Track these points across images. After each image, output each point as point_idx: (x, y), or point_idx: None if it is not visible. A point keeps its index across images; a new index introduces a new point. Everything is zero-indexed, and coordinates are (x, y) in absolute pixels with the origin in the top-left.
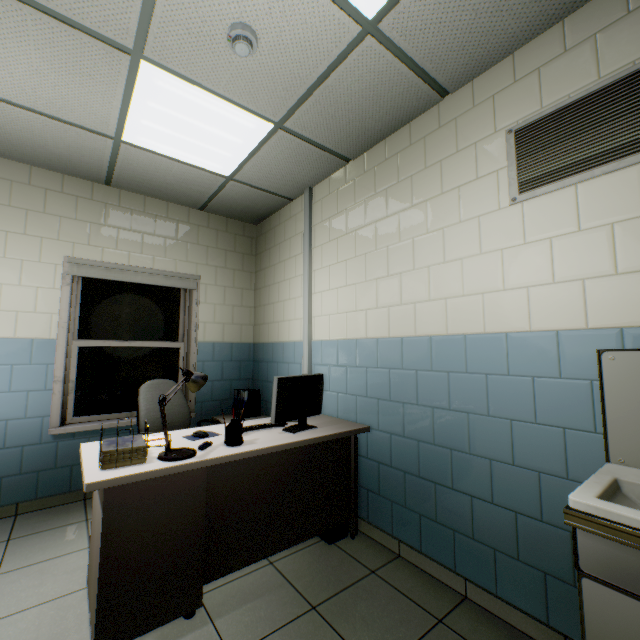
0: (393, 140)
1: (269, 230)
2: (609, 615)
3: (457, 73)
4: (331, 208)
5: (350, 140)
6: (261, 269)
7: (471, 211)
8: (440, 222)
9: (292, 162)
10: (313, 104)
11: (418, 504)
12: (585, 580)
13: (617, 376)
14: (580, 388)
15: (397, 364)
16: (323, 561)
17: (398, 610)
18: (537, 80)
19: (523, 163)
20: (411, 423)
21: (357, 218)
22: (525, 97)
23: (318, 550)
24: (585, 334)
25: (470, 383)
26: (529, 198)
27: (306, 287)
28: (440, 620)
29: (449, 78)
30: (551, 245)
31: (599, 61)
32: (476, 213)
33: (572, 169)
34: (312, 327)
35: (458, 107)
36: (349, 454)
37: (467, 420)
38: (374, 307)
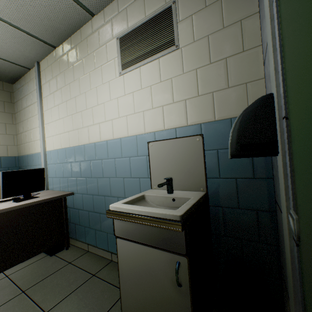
0: (74, 37)
1: (20, 87)
2: (124, 251)
3: (93, 2)
4: (49, 75)
5: (49, 33)
6: (18, 111)
7: (106, 78)
8: (95, 84)
9: (15, 42)
10: (8, 2)
11: (94, 225)
12: (118, 239)
13: (153, 152)
14: (144, 159)
15: (83, 158)
16: (43, 266)
17: (74, 277)
18: (126, 14)
19: (123, 55)
20: (90, 187)
21: (62, 81)
22: (122, 22)
23: (42, 261)
24: (144, 136)
25: (110, 163)
26: (125, 73)
27: (40, 121)
28: (94, 275)
29: (90, 4)
30: (133, 96)
31: (145, 8)
32: (108, 80)
33: (138, 59)
34: (46, 143)
35: (99, 23)
36: (62, 208)
37: (109, 181)
38: (72, 130)
